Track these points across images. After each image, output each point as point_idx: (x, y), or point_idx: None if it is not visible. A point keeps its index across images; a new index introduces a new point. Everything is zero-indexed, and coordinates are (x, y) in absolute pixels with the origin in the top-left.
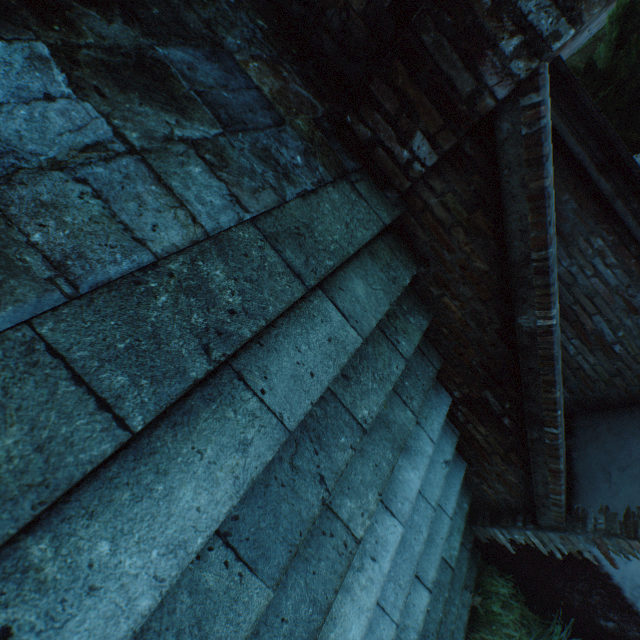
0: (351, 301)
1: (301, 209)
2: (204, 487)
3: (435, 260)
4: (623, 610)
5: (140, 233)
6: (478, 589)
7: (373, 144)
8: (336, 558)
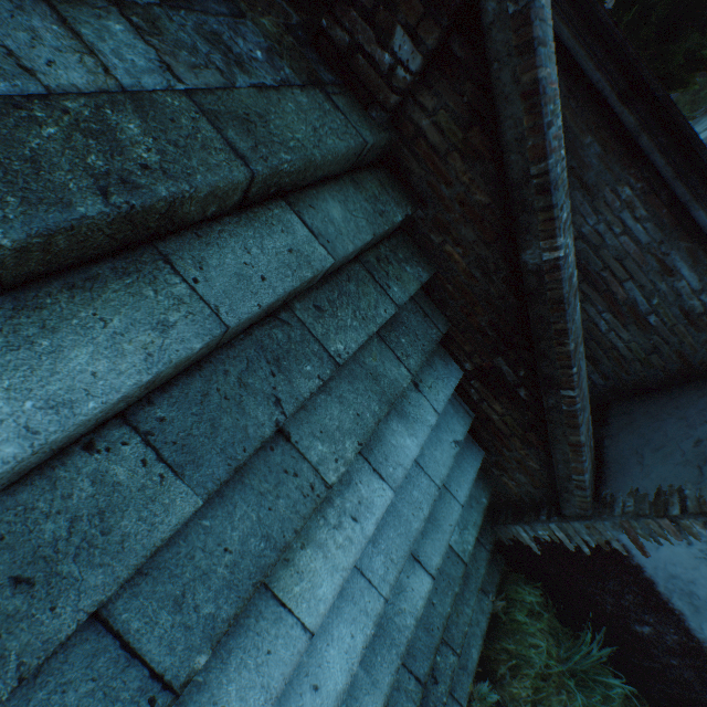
0: (323, 221)
1: (255, 99)
2: (105, 355)
3: (433, 199)
4: (658, 609)
5: (29, 64)
6: (502, 598)
7: (352, 51)
8: (299, 499)
